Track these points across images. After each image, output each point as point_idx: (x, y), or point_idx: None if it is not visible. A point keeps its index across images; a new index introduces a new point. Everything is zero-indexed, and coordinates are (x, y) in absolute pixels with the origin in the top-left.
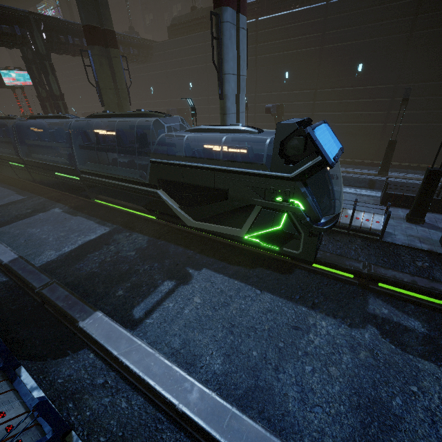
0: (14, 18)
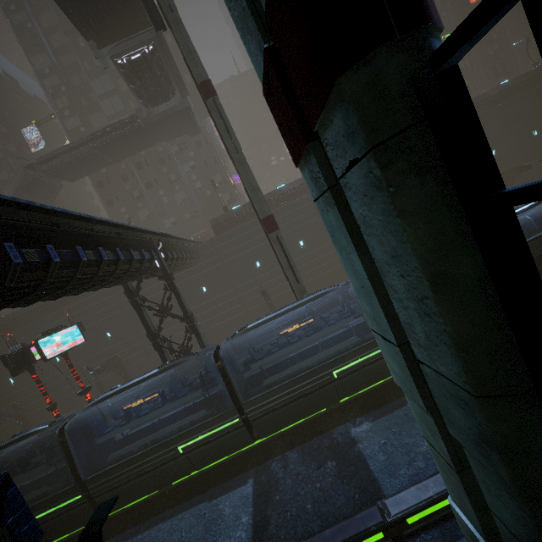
0: (150, 242)
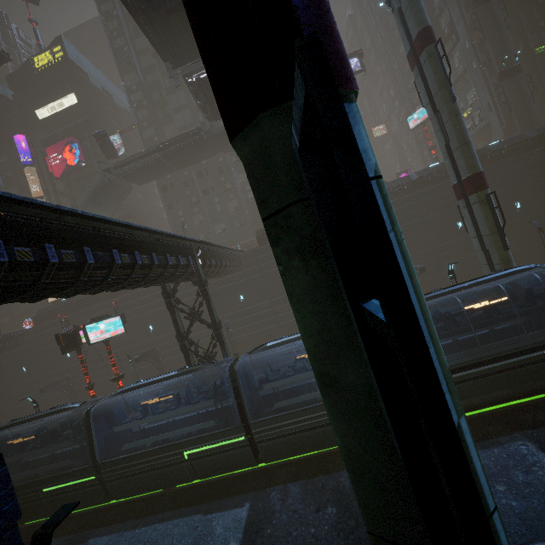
0: (189, 249)
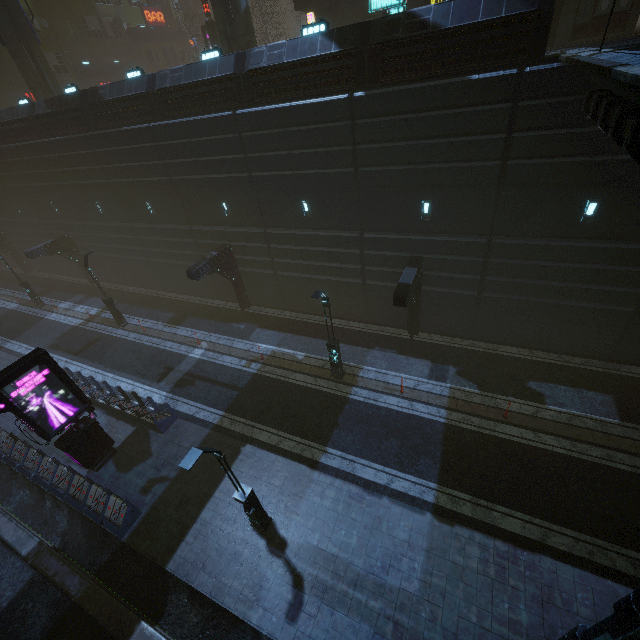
0: None
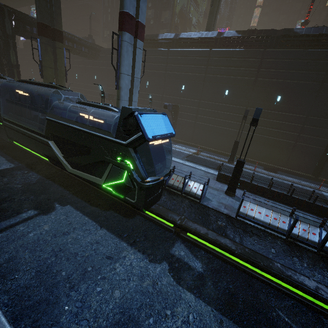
0: None
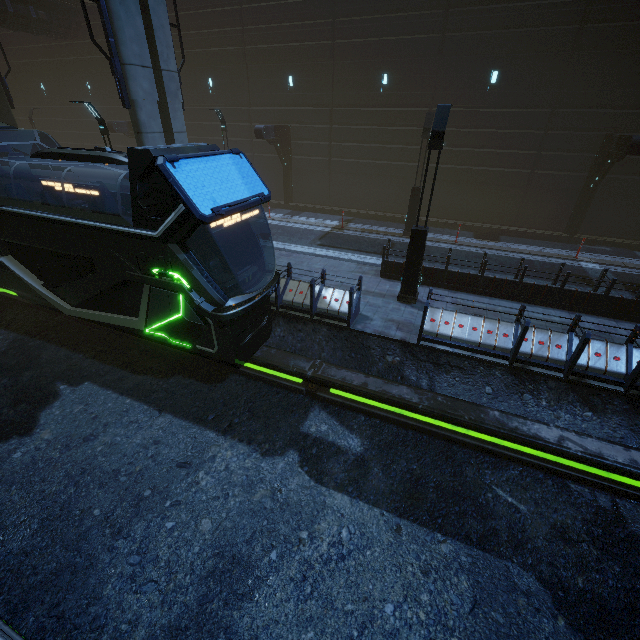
0: None
